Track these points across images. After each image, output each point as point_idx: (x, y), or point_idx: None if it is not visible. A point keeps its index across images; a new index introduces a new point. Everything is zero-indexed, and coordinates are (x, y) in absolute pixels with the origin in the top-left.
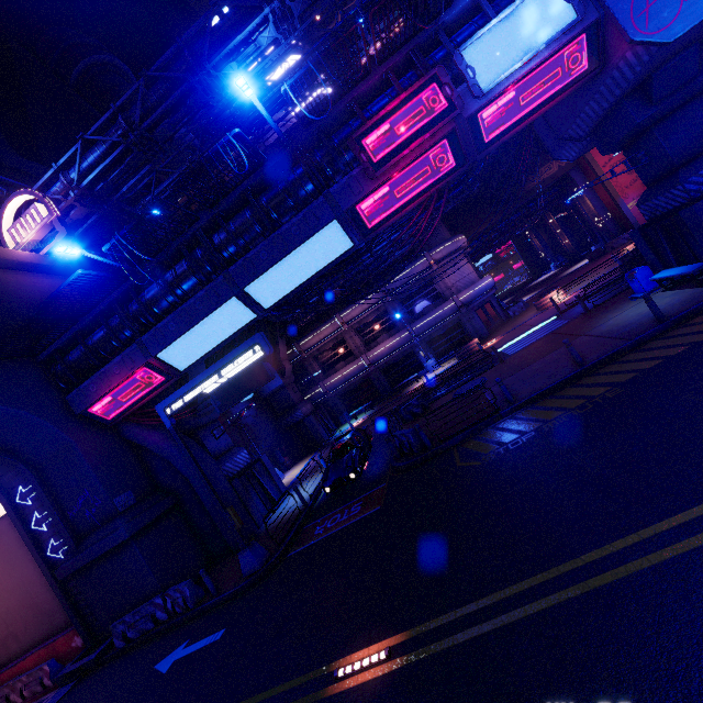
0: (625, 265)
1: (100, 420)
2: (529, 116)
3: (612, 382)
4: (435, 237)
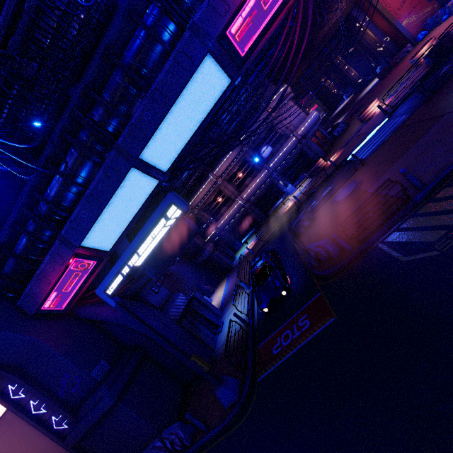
0: (433, 59)
1: (55, 312)
2: None
3: None
4: (267, 91)
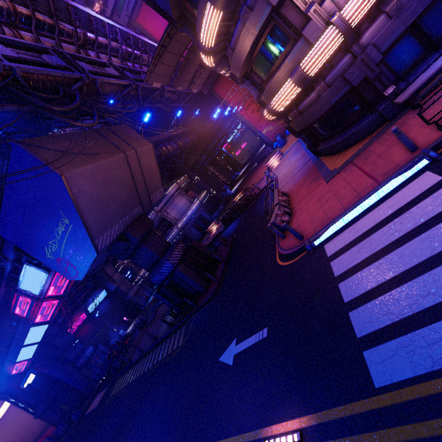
0: (221, 226)
1: (19, 372)
2: (70, 284)
3: (130, 380)
4: None
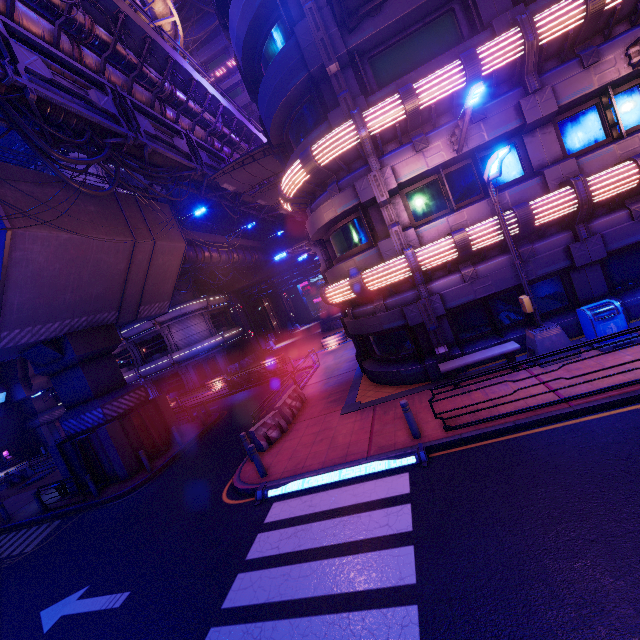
0: (224, 389)
1: None
2: None
3: None
4: None
